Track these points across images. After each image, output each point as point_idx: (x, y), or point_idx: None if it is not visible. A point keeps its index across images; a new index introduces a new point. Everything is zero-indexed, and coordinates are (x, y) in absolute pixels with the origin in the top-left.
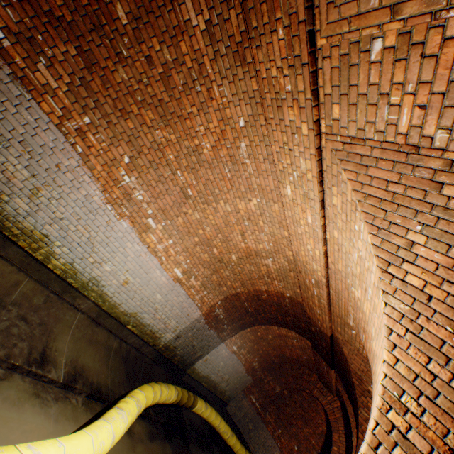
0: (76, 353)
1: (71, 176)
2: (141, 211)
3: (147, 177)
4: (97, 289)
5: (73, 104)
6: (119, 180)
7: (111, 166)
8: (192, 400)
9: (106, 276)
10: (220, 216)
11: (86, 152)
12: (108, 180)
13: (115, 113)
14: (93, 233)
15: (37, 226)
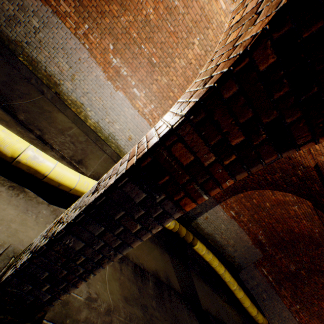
0: (102, 172)
1: (86, 65)
2: (128, 84)
3: (125, 57)
4: (114, 142)
5: (79, 19)
6: (111, 63)
7: (104, 54)
8: (191, 238)
9: (117, 132)
10: (180, 75)
11: (90, 48)
12: (105, 64)
13: (98, 16)
14: (105, 102)
15: (78, 98)
